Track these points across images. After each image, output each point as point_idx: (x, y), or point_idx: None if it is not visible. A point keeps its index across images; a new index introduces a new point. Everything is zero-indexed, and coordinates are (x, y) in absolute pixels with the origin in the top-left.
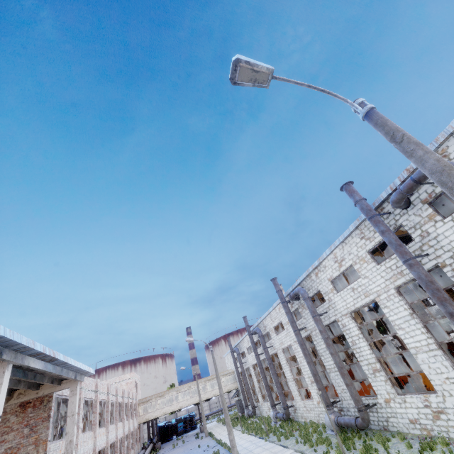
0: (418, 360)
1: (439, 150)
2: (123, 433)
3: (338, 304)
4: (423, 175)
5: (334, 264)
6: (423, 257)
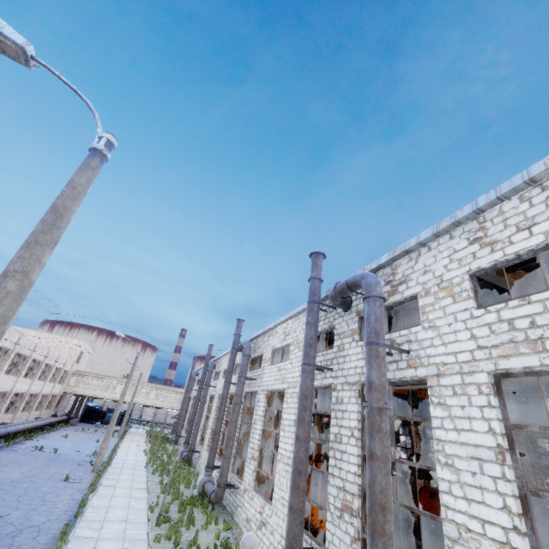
0: (277, 467)
1: (394, 263)
2: (27, 390)
3: (265, 377)
4: (354, 281)
5: (282, 334)
6: (329, 371)
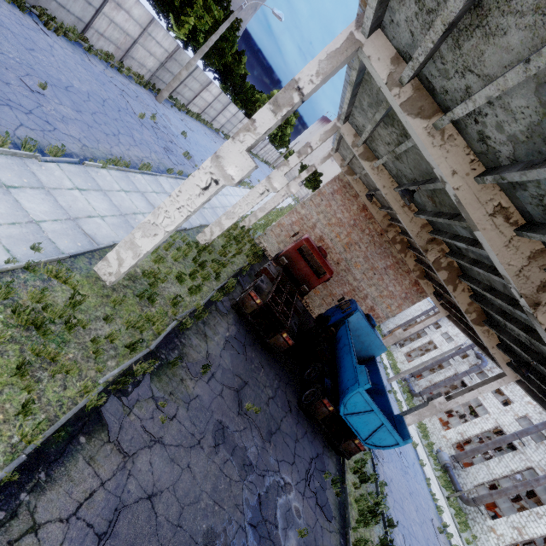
0: None
1: None
2: None
3: None
4: None
5: None
6: None
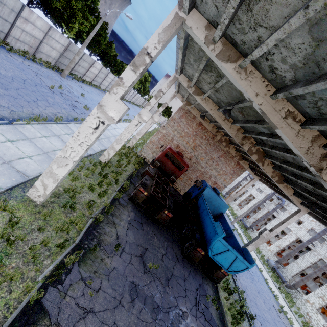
0: None
1: None
2: None
3: None
4: None
5: None
6: None
